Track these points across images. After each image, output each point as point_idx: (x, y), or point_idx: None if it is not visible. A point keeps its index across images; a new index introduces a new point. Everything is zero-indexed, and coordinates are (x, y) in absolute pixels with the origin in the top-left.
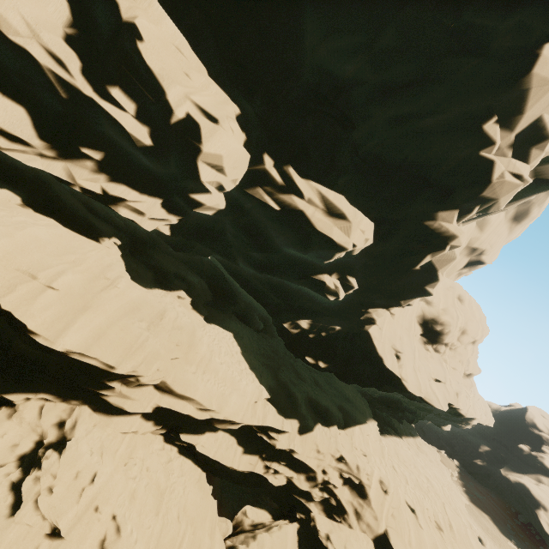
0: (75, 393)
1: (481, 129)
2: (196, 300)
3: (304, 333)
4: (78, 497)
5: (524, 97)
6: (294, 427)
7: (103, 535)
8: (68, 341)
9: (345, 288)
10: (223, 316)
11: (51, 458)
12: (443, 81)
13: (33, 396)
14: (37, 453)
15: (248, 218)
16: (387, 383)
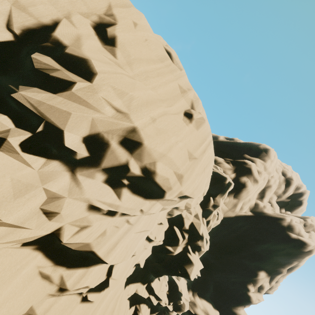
0: None
1: (249, 287)
2: None
3: None
4: None
5: (258, 280)
6: None
7: None
8: None
9: None
10: None
11: None
12: (238, 273)
13: None
14: None
15: None
16: None
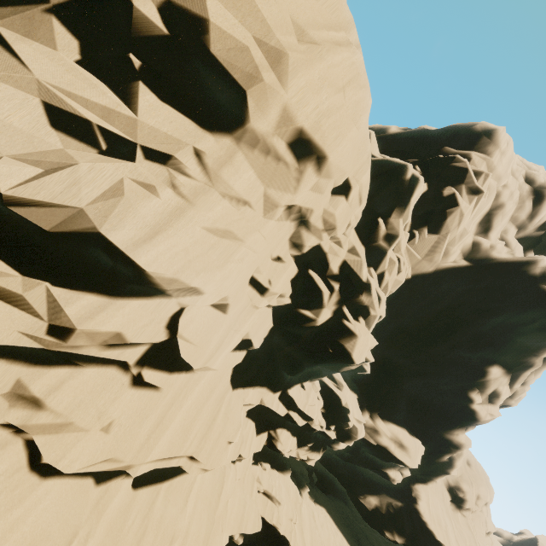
0: None
1: (472, 396)
2: (309, 488)
3: (376, 508)
4: None
5: (489, 382)
6: None
7: None
8: None
9: (402, 475)
10: (313, 490)
11: None
12: (450, 375)
13: None
14: None
15: None
16: None
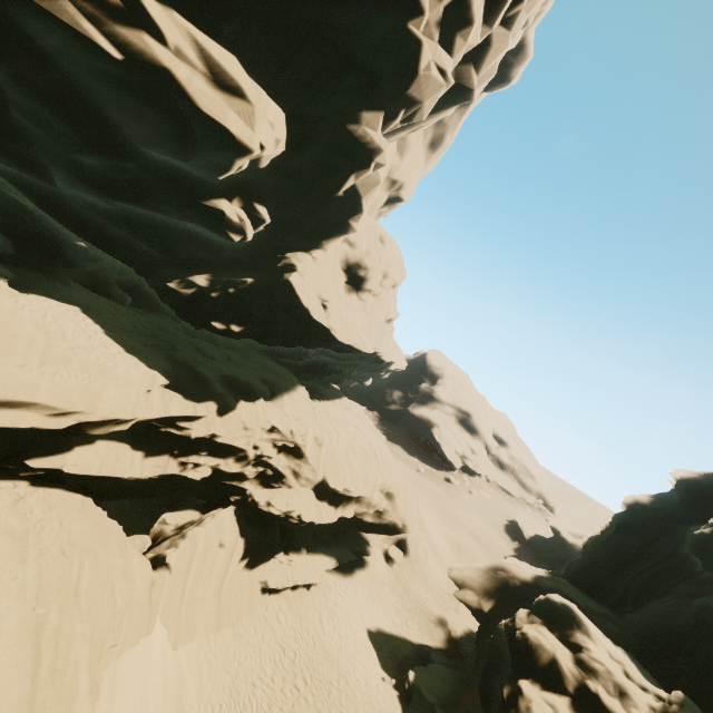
0: None
1: None
2: None
3: (203, 293)
4: None
5: None
6: (211, 410)
7: None
8: None
9: (253, 223)
10: (50, 281)
11: None
12: None
13: None
14: None
15: (54, 75)
16: (315, 337)
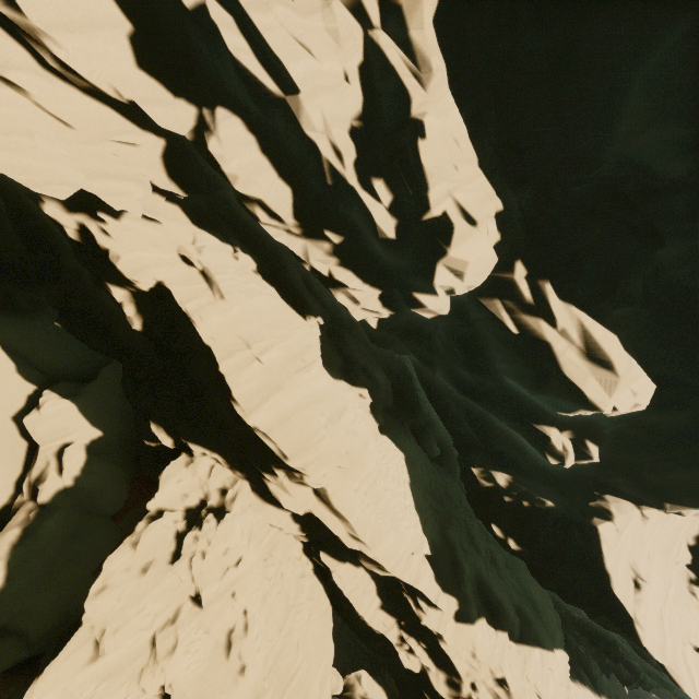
0: (242, 465)
1: None
2: (376, 403)
3: (497, 490)
4: (222, 573)
5: None
6: (451, 608)
7: (232, 625)
8: (259, 418)
9: (577, 455)
10: (399, 429)
11: (211, 523)
12: None
13: (209, 453)
14: (200, 511)
15: (469, 328)
16: (607, 614)
